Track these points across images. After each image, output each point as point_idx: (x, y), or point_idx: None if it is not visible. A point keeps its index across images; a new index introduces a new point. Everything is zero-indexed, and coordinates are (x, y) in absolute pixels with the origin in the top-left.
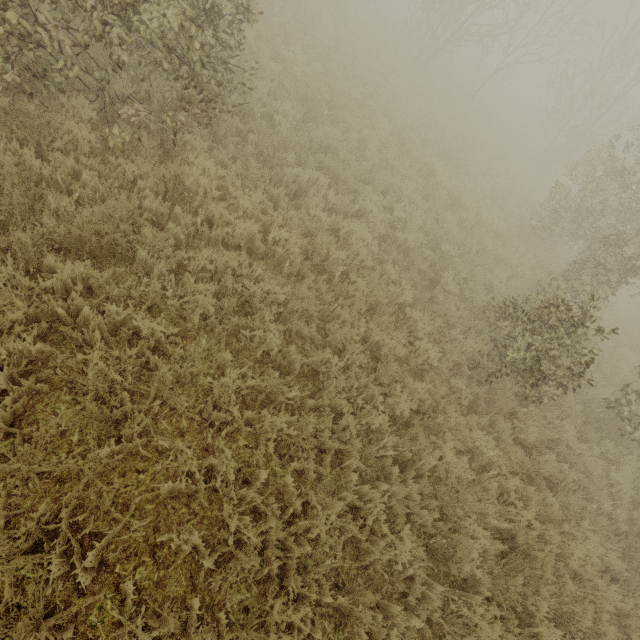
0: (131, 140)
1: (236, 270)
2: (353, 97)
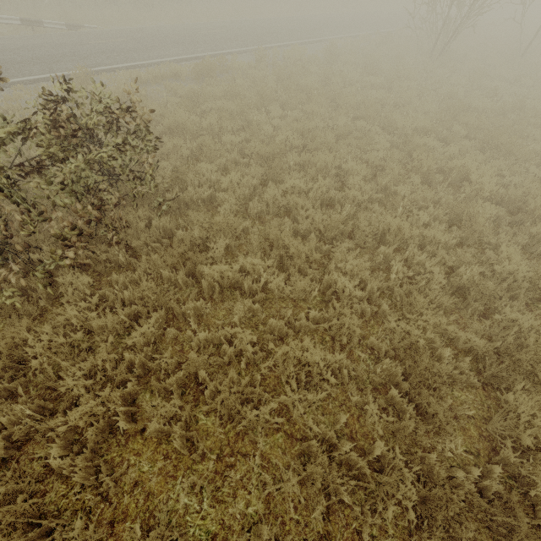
0: (3, 303)
1: (30, 520)
2: (338, 127)
